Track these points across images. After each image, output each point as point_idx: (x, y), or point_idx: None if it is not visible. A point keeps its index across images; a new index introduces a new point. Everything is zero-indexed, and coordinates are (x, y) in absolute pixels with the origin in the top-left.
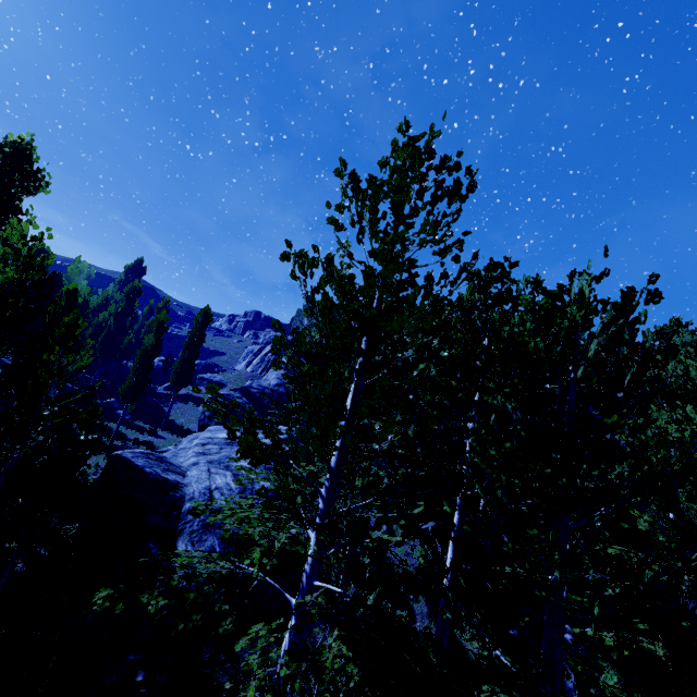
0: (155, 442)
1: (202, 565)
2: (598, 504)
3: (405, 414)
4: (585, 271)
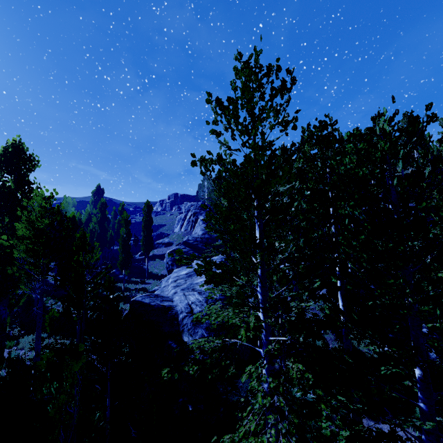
0: (146, 287)
1: (207, 345)
2: (425, 254)
3: (295, 234)
4: (382, 114)
